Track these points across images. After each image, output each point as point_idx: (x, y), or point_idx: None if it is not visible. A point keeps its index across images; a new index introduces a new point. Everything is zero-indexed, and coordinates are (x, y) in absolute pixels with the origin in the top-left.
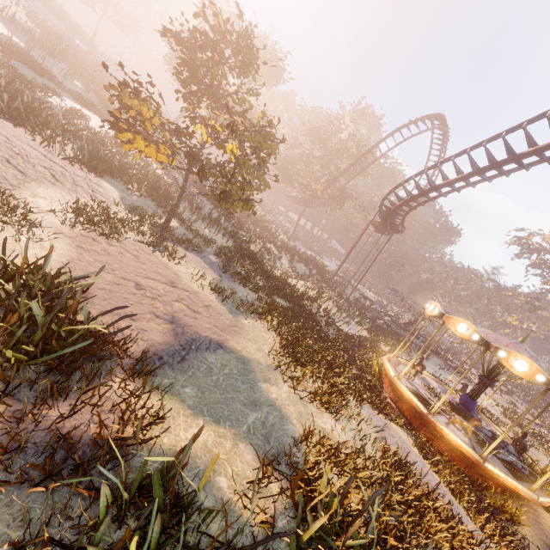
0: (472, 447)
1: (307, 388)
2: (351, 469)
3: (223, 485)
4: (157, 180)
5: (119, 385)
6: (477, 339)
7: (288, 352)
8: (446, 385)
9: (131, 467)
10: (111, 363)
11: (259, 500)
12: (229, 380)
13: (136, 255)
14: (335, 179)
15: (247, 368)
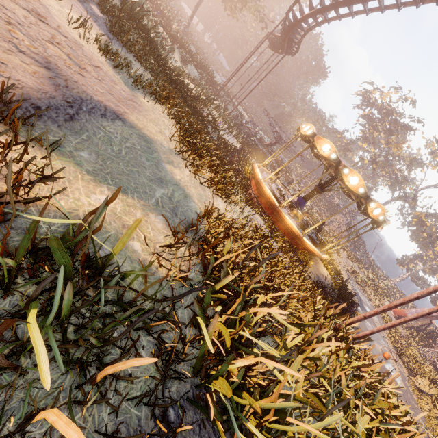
0: (297, 228)
1: (204, 176)
2: (238, 238)
3: (138, 249)
4: None
5: None
6: (333, 158)
7: (188, 142)
8: (287, 190)
9: (16, 229)
10: None
11: (172, 260)
12: (132, 154)
13: None
14: None
15: (150, 147)
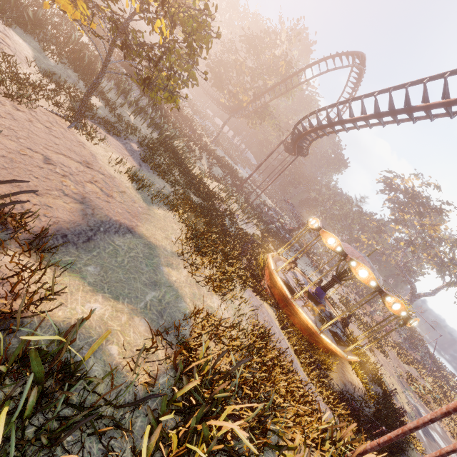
0: (315, 322)
1: (203, 274)
2: (227, 339)
3: (114, 352)
4: (82, 48)
5: (12, 259)
6: (339, 251)
7: (192, 243)
8: (308, 278)
9: (18, 338)
10: (5, 235)
11: (146, 363)
12: (133, 262)
13: (48, 127)
14: (261, 94)
15: (152, 253)
